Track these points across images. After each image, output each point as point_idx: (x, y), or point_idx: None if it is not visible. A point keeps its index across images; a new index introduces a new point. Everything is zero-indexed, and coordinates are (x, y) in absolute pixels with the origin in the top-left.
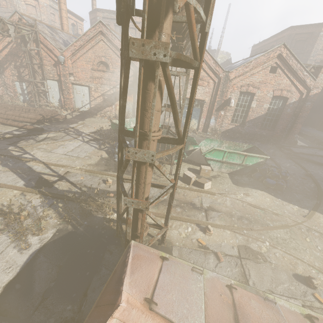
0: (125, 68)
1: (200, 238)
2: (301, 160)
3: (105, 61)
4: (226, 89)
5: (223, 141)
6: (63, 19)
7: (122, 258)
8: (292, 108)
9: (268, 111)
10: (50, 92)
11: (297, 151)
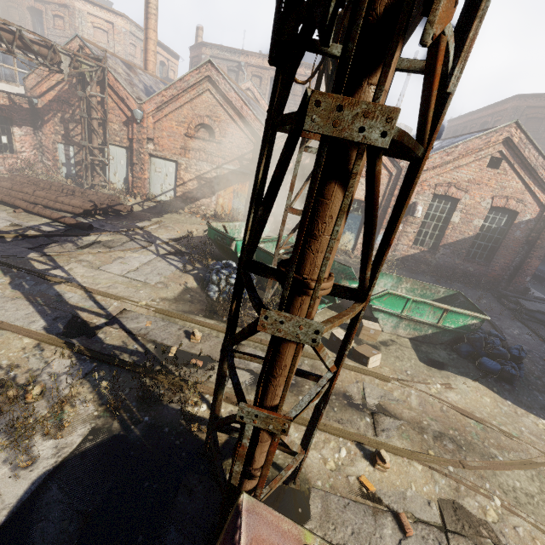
0: (284, 150)
1: (364, 476)
2: (538, 325)
3: (209, 124)
4: None
5: (403, 278)
6: (149, 53)
7: (224, 542)
8: (525, 231)
9: (481, 231)
10: (112, 165)
11: (531, 307)
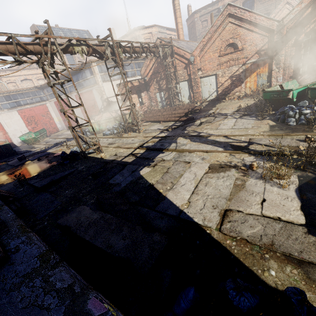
0: None
1: None
2: None
3: (233, 42)
4: None
5: None
6: (179, 31)
7: None
8: None
9: None
10: (181, 92)
11: None
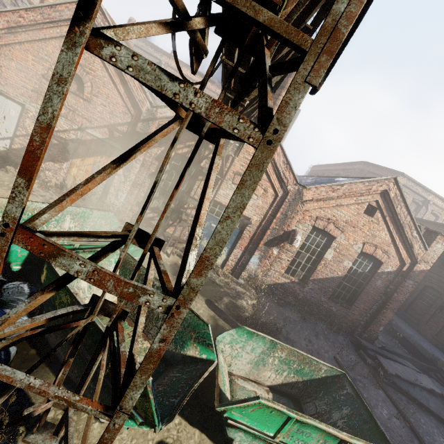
0: None
1: None
2: (395, 392)
3: (80, 75)
4: (292, 213)
5: (279, 343)
6: None
7: None
8: (385, 281)
9: (348, 273)
10: None
11: (389, 368)
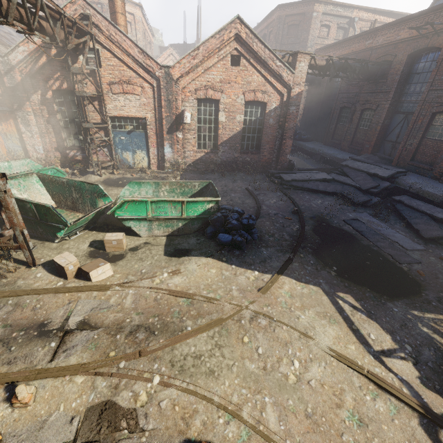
0: None
1: None
2: (294, 191)
3: None
4: (173, 96)
5: (160, 182)
6: None
7: None
8: (276, 118)
9: (245, 125)
10: None
11: (288, 178)
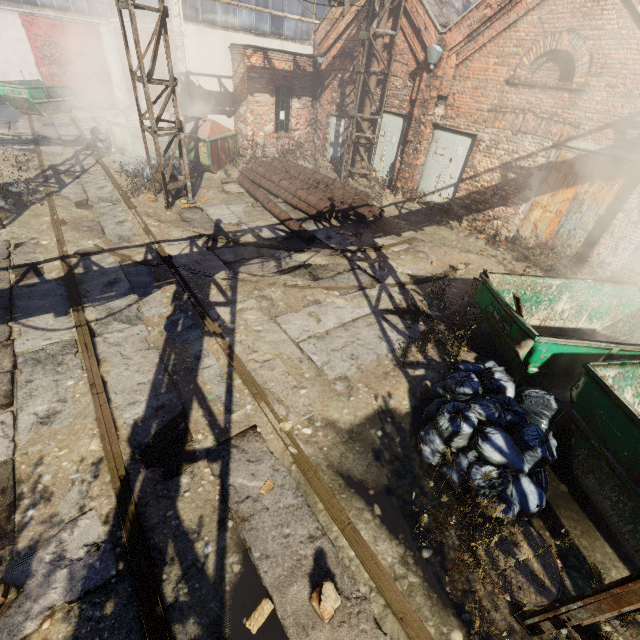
0: None
1: None
2: None
3: (569, 50)
4: None
5: None
6: None
7: None
8: None
9: None
10: (381, 144)
11: None
